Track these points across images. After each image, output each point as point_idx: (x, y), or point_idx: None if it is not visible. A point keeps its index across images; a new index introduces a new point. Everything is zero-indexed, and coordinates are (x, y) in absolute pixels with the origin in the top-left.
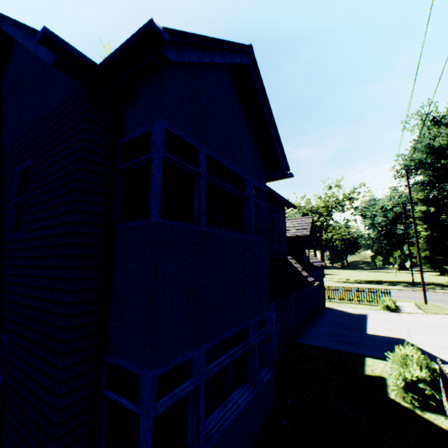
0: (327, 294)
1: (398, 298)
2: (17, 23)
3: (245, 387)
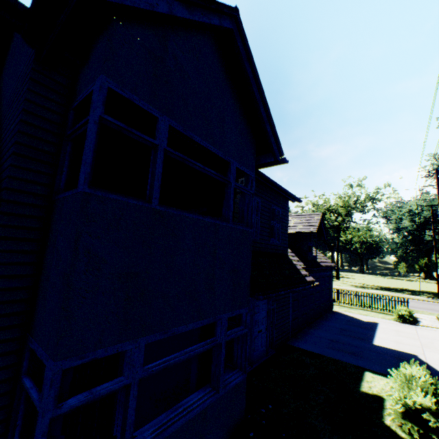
0: (336, 297)
1: (418, 309)
2: None
3: (207, 389)
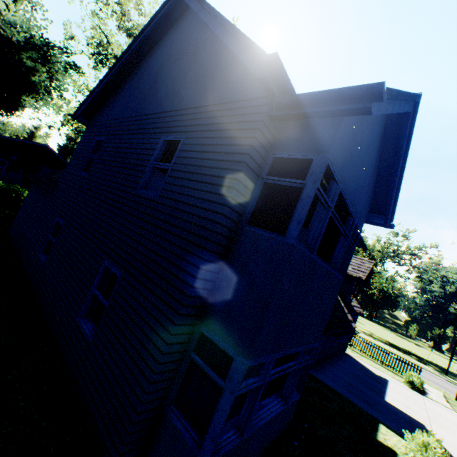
0: (350, 340)
1: (425, 379)
2: (221, 17)
3: (276, 398)
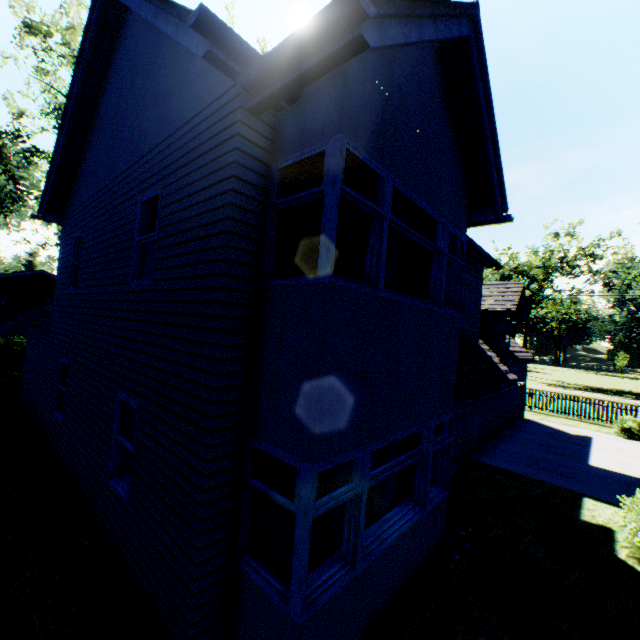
0: (528, 400)
1: None
2: None
3: (409, 505)
